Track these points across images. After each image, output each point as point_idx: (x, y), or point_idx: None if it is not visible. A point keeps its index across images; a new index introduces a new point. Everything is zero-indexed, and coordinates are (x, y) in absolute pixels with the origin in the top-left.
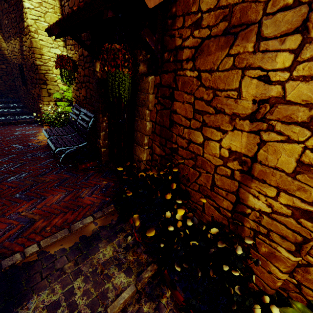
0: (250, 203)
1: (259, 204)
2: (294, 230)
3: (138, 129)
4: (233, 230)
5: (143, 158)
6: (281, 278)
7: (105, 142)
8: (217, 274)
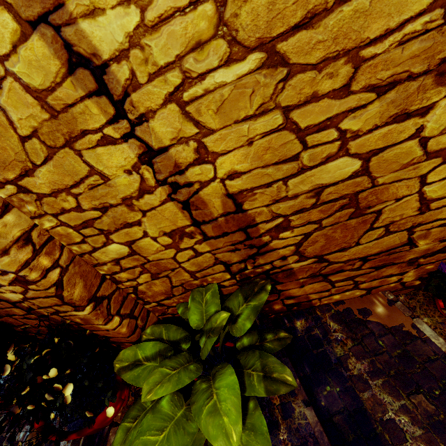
0: (12, 299)
1: (13, 296)
2: (46, 296)
3: None
4: (57, 323)
5: None
6: (114, 326)
7: None
8: (21, 405)
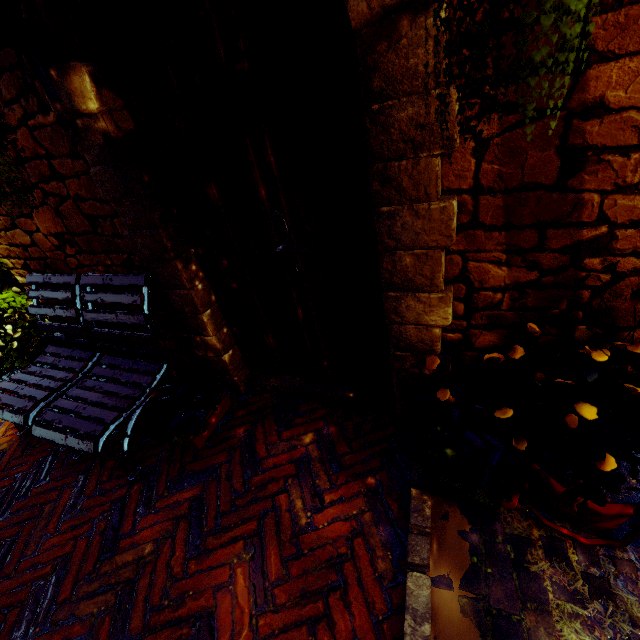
0: None
1: None
2: None
3: (402, 242)
4: None
5: (442, 320)
6: None
7: (224, 333)
8: None
